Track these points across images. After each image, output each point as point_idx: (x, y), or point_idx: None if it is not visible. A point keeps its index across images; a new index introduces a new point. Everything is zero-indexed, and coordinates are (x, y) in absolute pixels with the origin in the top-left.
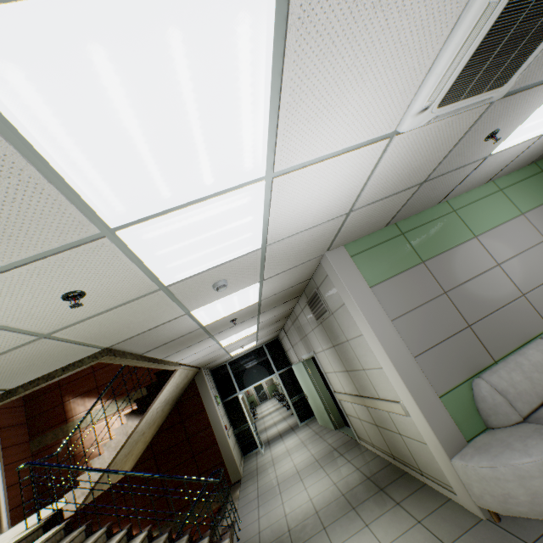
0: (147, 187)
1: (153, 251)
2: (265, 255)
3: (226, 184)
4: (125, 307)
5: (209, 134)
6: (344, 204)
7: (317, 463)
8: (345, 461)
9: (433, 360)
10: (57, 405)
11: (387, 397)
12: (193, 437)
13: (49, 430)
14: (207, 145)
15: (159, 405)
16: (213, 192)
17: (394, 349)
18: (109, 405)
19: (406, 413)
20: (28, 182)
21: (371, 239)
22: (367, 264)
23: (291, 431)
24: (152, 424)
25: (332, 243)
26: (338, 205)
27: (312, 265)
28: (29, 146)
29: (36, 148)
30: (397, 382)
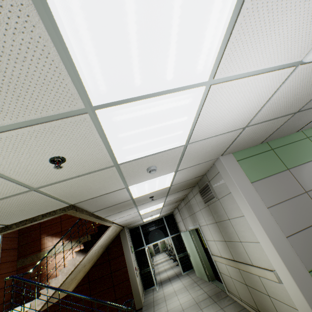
0: (126, 71)
1: (117, 133)
2: (184, 151)
3: (180, 83)
4: (89, 176)
5: (183, 27)
6: (245, 119)
7: (197, 305)
8: (219, 308)
9: (301, 241)
10: (36, 240)
11: (260, 265)
12: (114, 272)
13: (29, 255)
14: (178, 39)
15: (97, 248)
16: (169, 88)
17: (271, 229)
18: (66, 243)
19: (279, 281)
20: (38, 42)
21: (250, 151)
22: (248, 167)
23: (176, 277)
24: (90, 260)
25: (226, 150)
26: (241, 119)
27: (209, 164)
28: (43, 1)
29: (49, 3)
30: (273, 255)
